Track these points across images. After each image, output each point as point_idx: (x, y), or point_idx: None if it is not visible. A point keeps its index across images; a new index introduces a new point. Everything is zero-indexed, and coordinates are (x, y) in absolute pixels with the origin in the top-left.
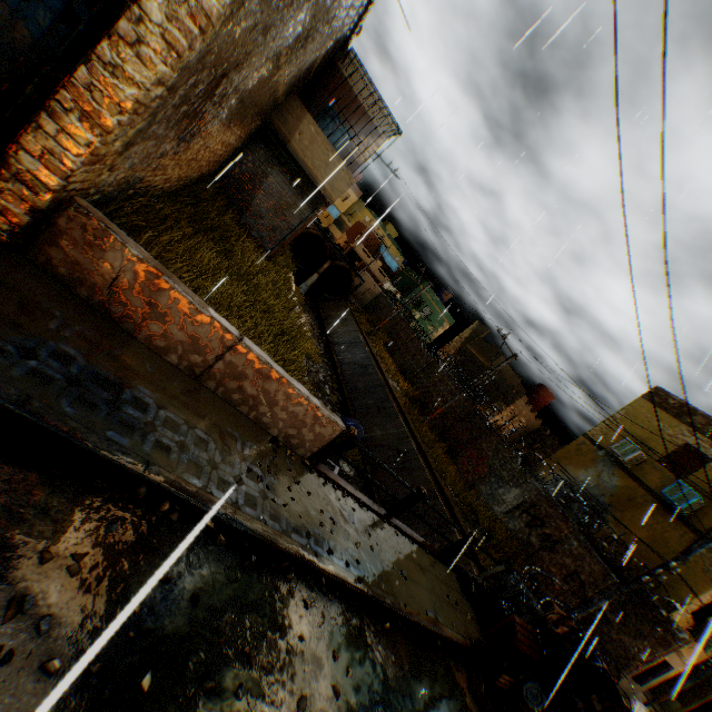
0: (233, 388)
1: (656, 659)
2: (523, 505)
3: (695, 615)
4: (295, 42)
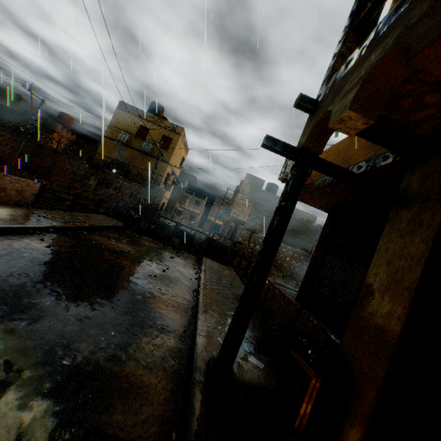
0: None
1: (162, 203)
2: (100, 182)
3: (165, 183)
4: None
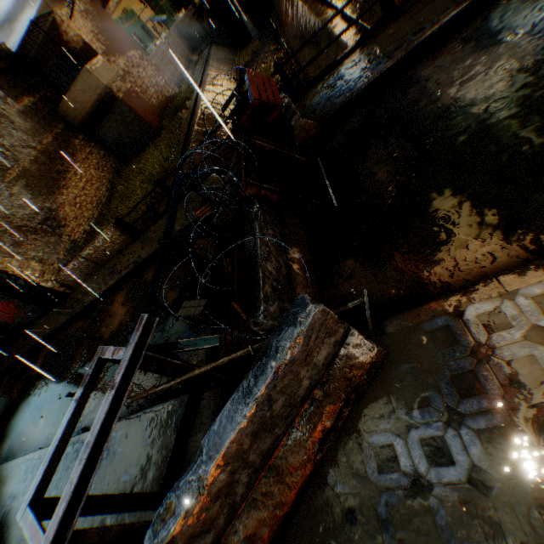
0: (104, 258)
1: None
2: None
3: None
4: (2, 175)
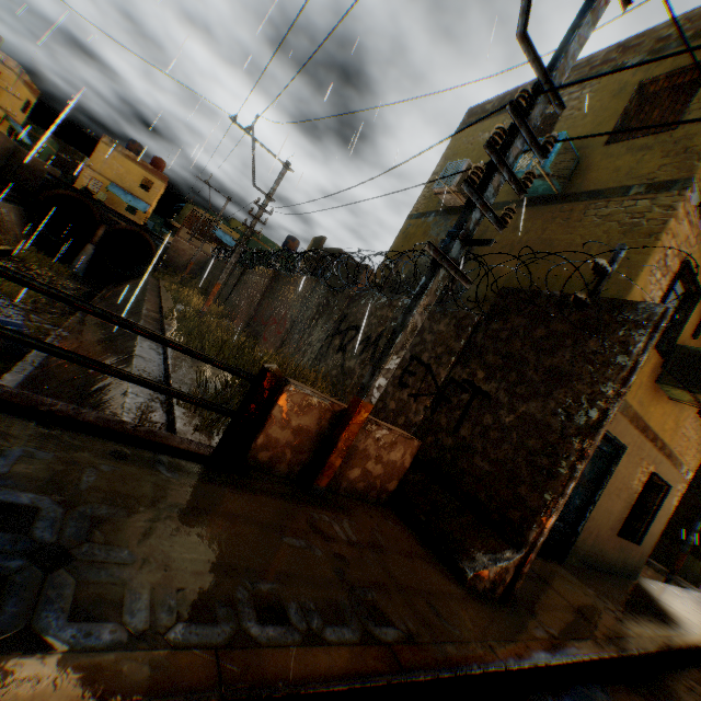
0: None
1: (641, 480)
2: (335, 330)
3: (659, 348)
4: None
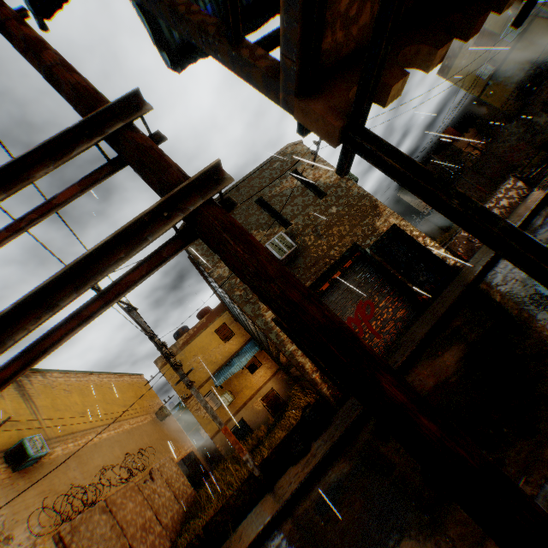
0: (501, 213)
1: None
2: (543, 110)
3: None
4: None
